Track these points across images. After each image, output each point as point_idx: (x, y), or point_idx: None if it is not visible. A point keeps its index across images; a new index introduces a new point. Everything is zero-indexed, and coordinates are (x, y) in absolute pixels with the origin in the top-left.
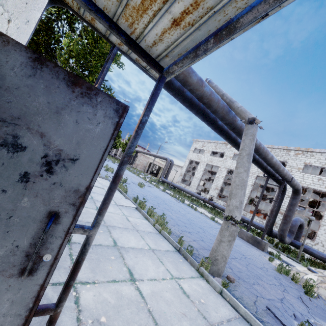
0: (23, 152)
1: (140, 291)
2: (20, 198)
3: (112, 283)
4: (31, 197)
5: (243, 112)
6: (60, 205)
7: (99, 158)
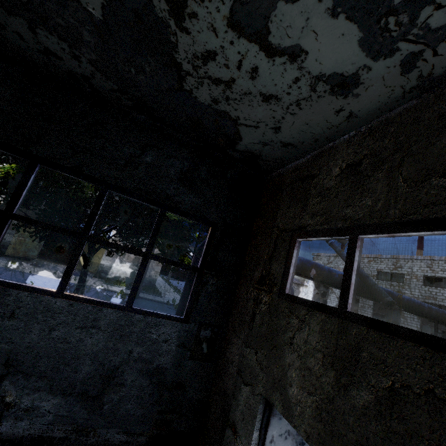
0: (304, 445)
1: None
2: None
3: None
4: None
5: (378, 292)
6: None
7: None
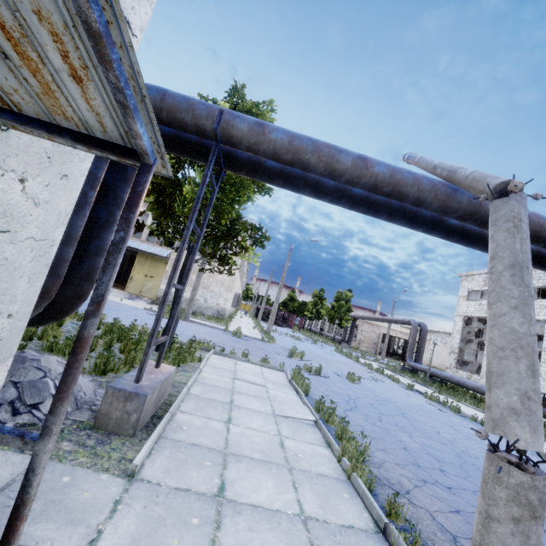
0: None
1: None
2: None
3: None
4: None
5: (477, 180)
6: None
7: None
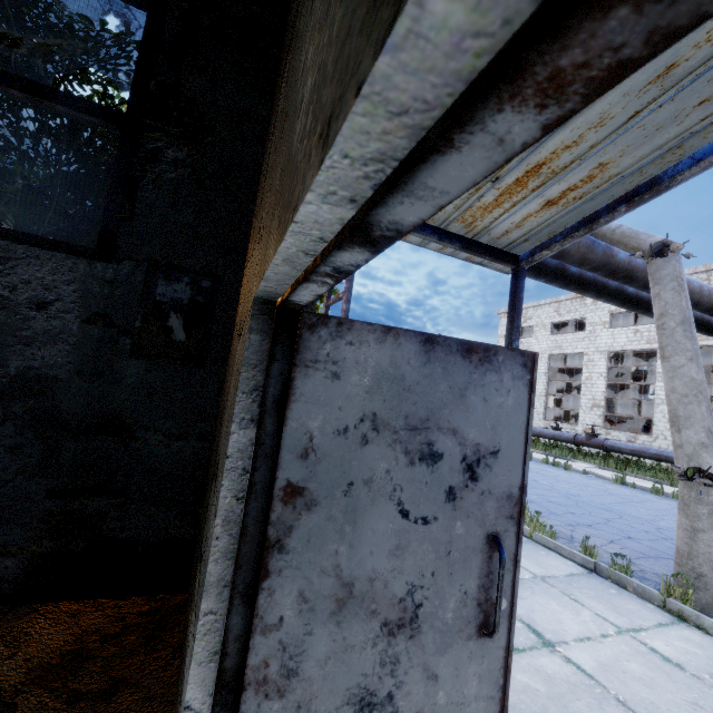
0: (441, 461)
1: (576, 664)
2: (453, 523)
3: (517, 654)
4: (463, 520)
5: (629, 237)
6: (496, 521)
7: (523, 440)
